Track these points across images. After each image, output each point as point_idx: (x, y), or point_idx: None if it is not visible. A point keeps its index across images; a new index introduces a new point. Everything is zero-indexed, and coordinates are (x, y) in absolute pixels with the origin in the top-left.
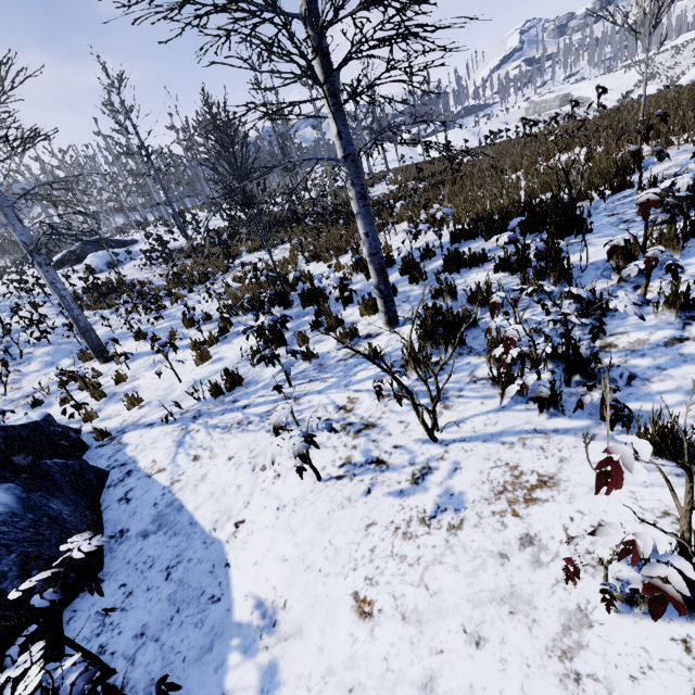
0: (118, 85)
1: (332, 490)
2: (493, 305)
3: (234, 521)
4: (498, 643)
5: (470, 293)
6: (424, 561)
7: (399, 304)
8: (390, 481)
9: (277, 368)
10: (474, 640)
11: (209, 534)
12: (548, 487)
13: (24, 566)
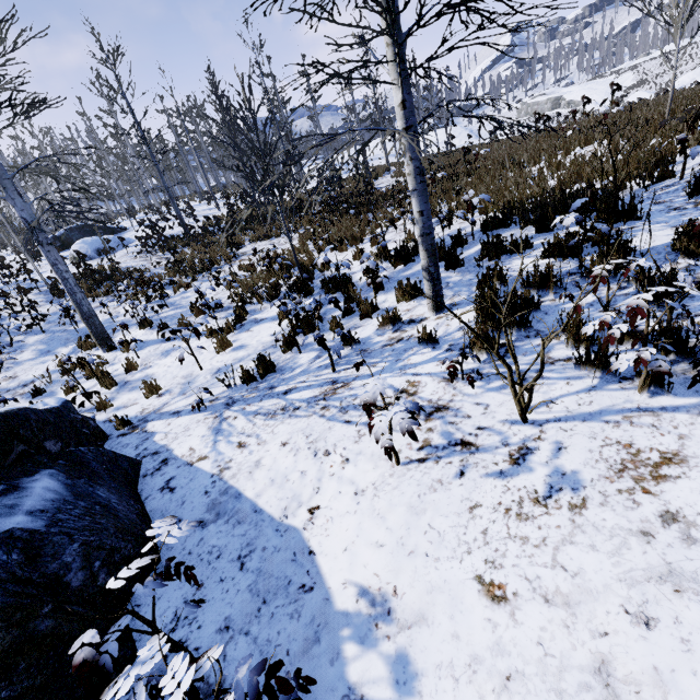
0: (114, 60)
1: (417, 473)
2: (597, 278)
3: (306, 508)
4: (673, 623)
5: (526, 277)
6: (551, 542)
7: None
8: (485, 462)
9: (312, 354)
10: (641, 620)
11: (280, 522)
12: (676, 463)
13: (87, 557)
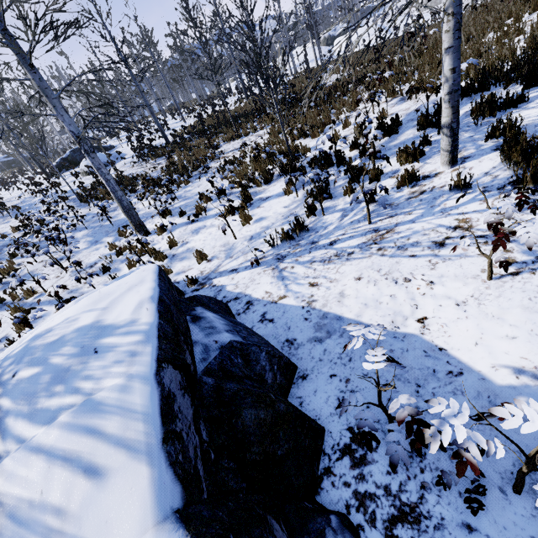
0: None
1: (516, 283)
2: None
3: (413, 319)
4: None
5: None
6: None
7: (439, 150)
8: None
9: (337, 215)
10: None
11: (394, 331)
12: None
13: (270, 362)
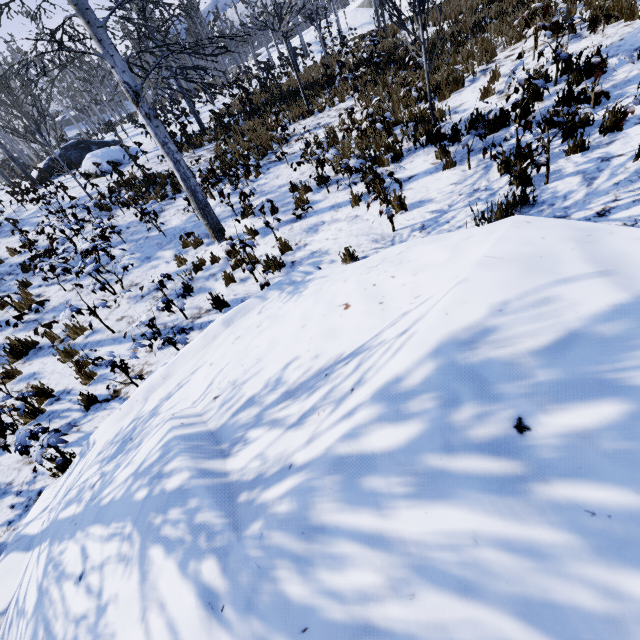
0: None
1: None
2: None
3: None
4: None
5: None
6: None
7: None
8: None
9: (573, 180)
10: None
11: None
12: None
13: None
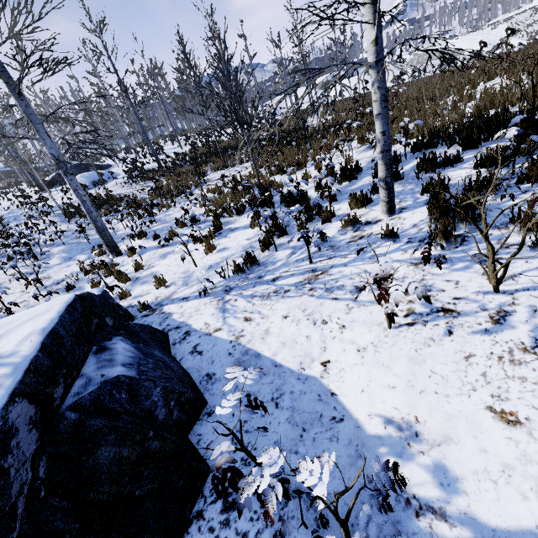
0: (101, 29)
1: (409, 333)
2: None
3: (319, 362)
4: None
5: (468, 182)
6: None
7: None
8: (469, 323)
9: (287, 251)
10: None
11: (299, 373)
12: None
13: (166, 398)
